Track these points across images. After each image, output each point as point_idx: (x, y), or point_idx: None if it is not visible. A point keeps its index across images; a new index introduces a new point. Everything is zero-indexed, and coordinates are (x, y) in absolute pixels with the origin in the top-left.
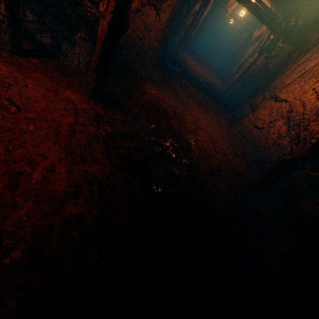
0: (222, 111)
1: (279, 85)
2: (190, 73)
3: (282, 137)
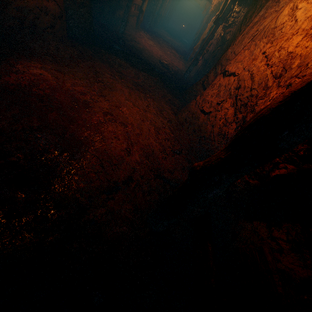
0: (170, 96)
1: (231, 57)
2: (140, 53)
3: (228, 123)
